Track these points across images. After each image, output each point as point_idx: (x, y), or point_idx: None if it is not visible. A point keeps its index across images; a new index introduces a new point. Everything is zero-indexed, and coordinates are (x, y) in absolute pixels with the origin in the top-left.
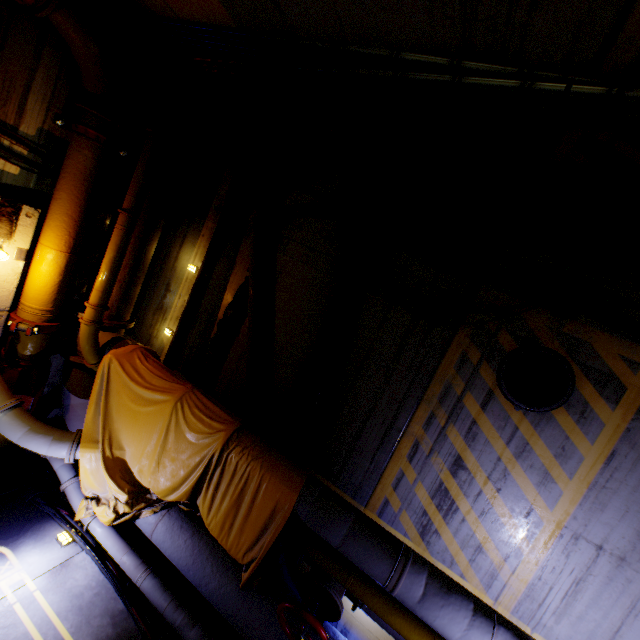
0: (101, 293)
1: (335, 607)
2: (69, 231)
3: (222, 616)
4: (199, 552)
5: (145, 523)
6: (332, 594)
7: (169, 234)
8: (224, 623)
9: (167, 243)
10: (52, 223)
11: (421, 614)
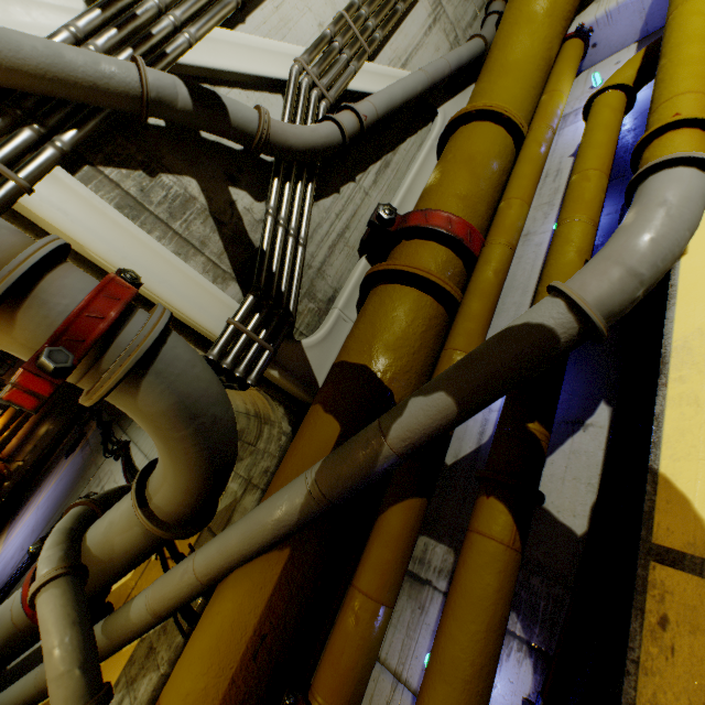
0: (3, 439)
1: None
2: (8, 417)
3: None
4: None
5: None
6: None
7: None
8: None
9: None
10: (5, 415)
11: None
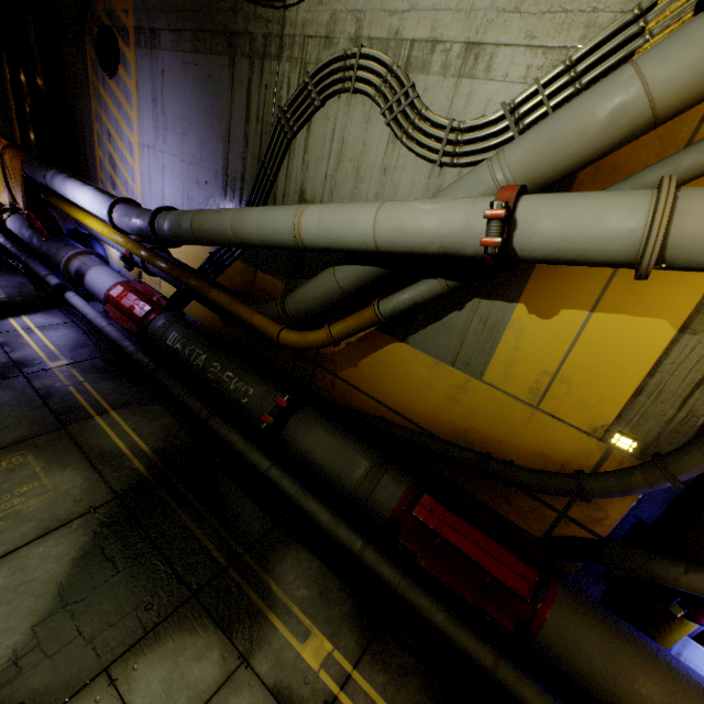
0: None
1: (56, 218)
2: None
3: (34, 249)
4: (23, 225)
5: (8, 223)
6: (50, 210)
7: (2, 60)
8: (43, 258)
9: (4, 68)
10: None
11: (55, 189)
